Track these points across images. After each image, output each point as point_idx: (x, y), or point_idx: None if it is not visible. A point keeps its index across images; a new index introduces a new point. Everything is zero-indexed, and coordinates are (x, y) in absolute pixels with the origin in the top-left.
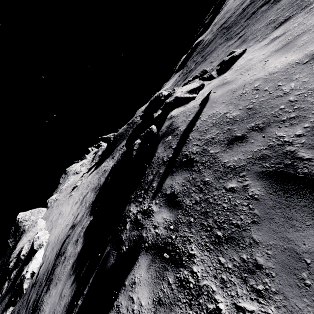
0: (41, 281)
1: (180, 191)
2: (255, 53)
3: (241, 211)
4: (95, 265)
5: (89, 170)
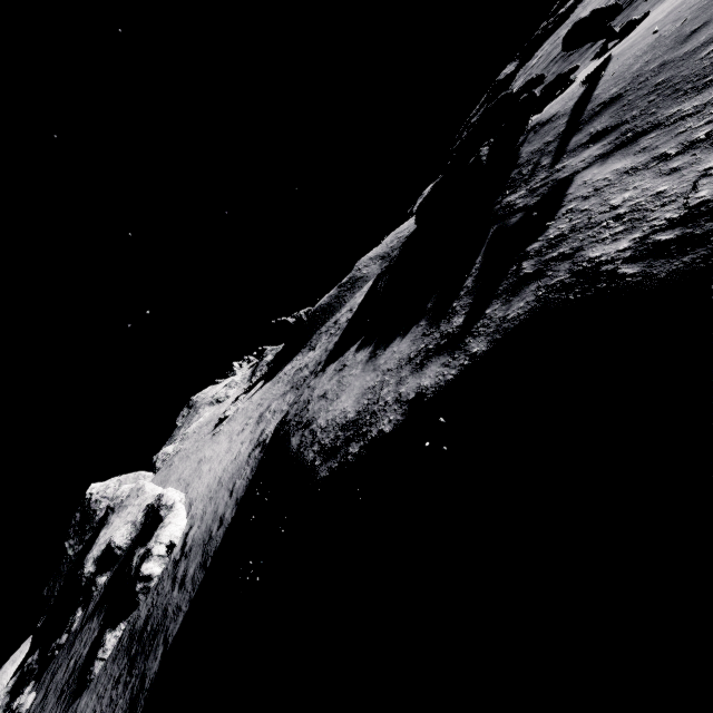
0: (207, 538)
1: (611, 122)
2: None
3: None
4: (471, 259)
5: (249, 389)
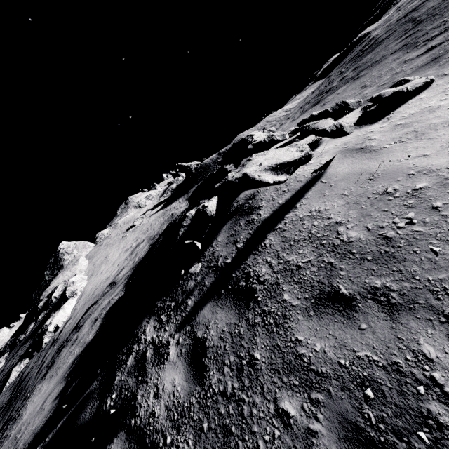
0: (61, 343)
1: (213, 346)
2: (448, 98)
3: None
4: (75, 399)
5: (155, 207)
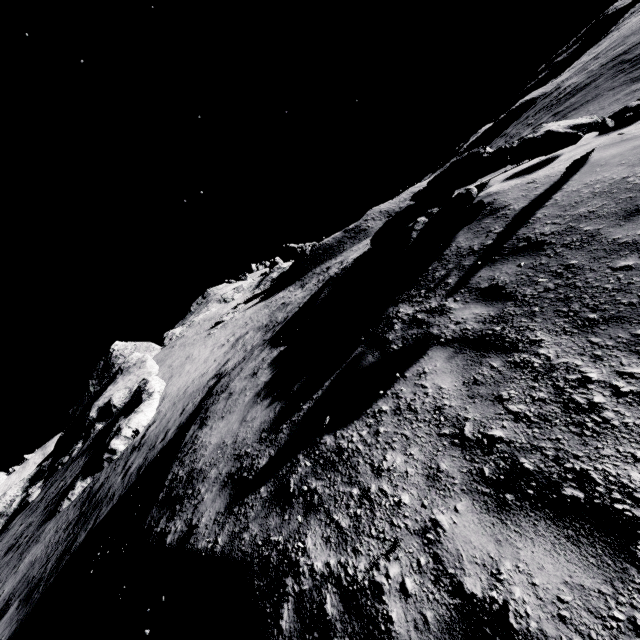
0: (153, 443)
1: (511, 282)
2: None
3: (639, 289)
4: (330, 371)
5: (249, 300)
